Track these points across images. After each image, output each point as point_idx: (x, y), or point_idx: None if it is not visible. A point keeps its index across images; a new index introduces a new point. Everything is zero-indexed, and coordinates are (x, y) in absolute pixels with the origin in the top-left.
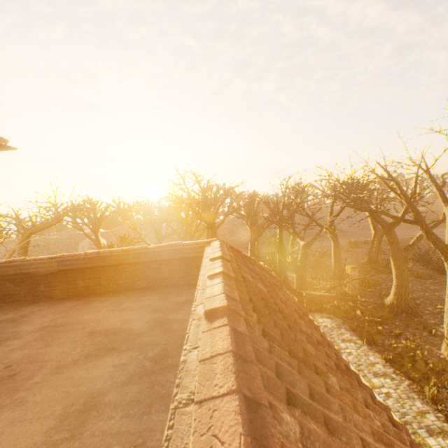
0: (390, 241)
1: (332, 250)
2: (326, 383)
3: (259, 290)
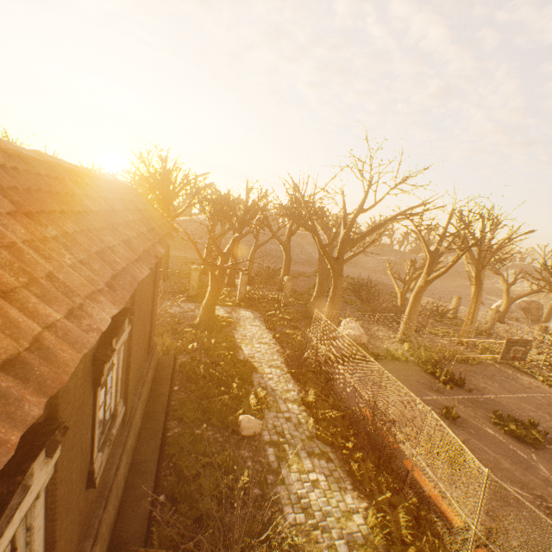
0: (320, 259)
1: (283, 265)
2: (127, 210)
3: (132, 201)
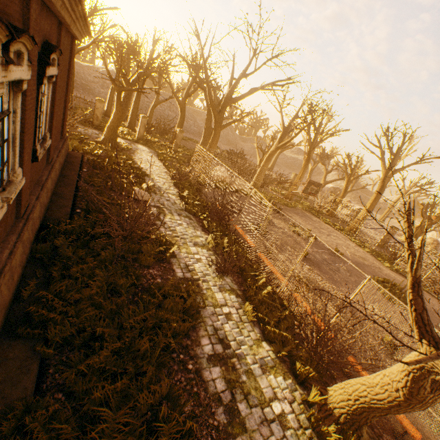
0: (208, 119)
1: (178, 122)
2: None
3: None
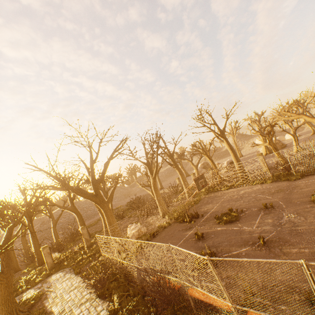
0: None
1: (78, 221)
2: None
3: None
